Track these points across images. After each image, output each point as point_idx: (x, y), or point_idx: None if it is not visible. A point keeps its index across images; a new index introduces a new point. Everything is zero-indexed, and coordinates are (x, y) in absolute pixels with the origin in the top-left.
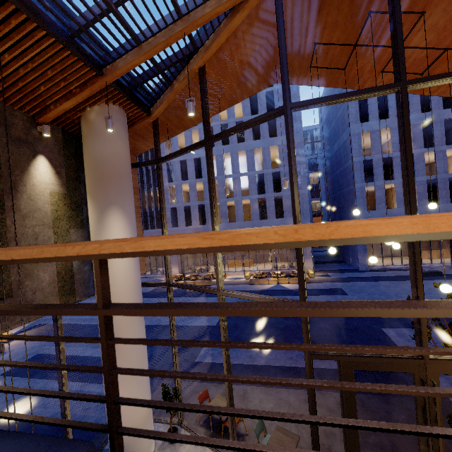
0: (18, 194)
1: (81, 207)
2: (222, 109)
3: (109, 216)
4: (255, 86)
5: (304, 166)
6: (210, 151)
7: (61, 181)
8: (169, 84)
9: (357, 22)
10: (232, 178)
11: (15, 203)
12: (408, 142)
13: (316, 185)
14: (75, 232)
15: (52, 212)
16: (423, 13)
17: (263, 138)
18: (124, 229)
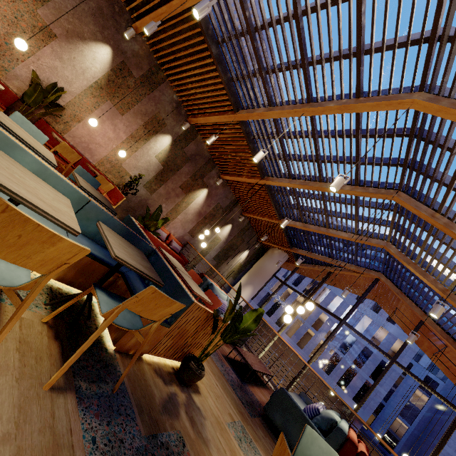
0: (233, 258)
1: (240, 272)
2: (336, 286)
3: (248, 287)
4: (361, 293)
5: (400, 371)
6: (305, 303)
7: (245, 260)
8: (314, 264)
9: (416, 319)
10: (329, 317)
11: (229, 260)
12: (376, 382)
13: (416, 407)
14: (231, 279)
15: (233, 268)
16: (446, 346)
17: (380, 315)
18: (247, 296)
